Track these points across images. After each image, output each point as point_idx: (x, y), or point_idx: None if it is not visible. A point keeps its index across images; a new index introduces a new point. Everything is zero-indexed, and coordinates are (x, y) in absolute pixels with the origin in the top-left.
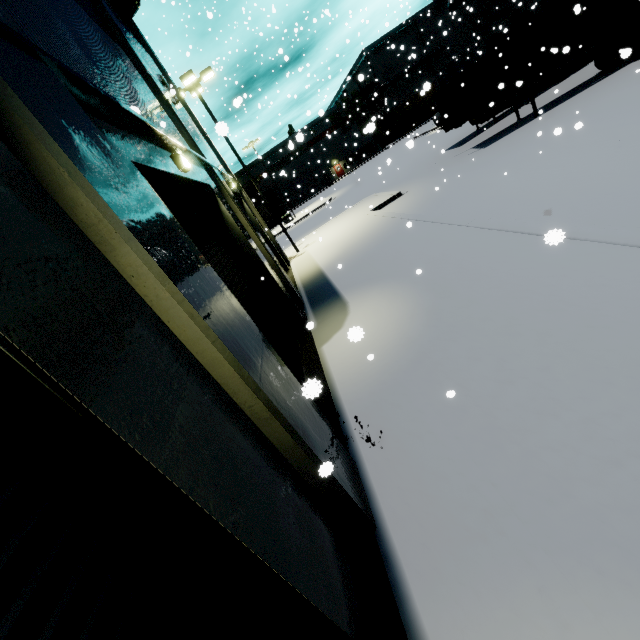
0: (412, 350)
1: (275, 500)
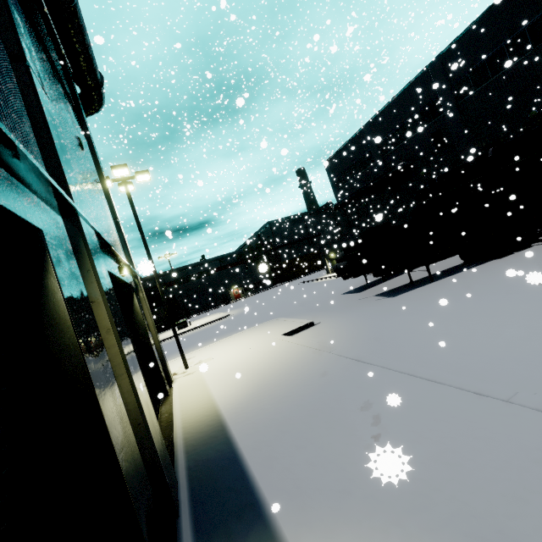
0: None
1: None
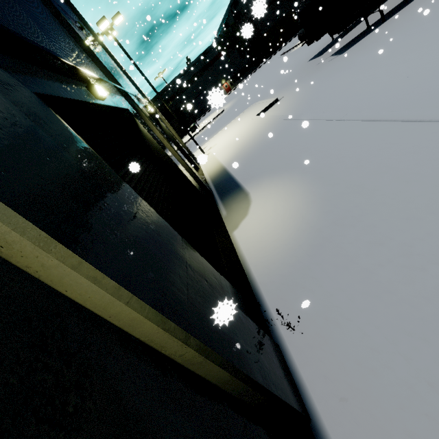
0: (313, 235)
1: None
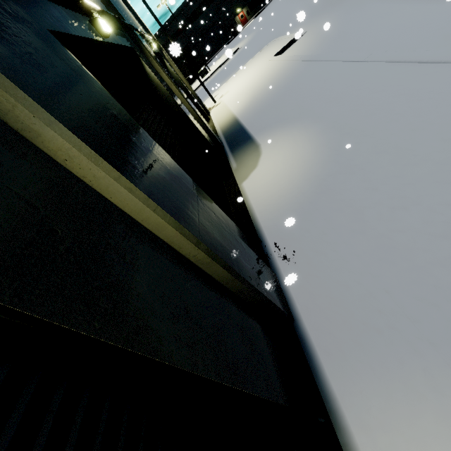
0: (316, 183)
1: (222, 326)
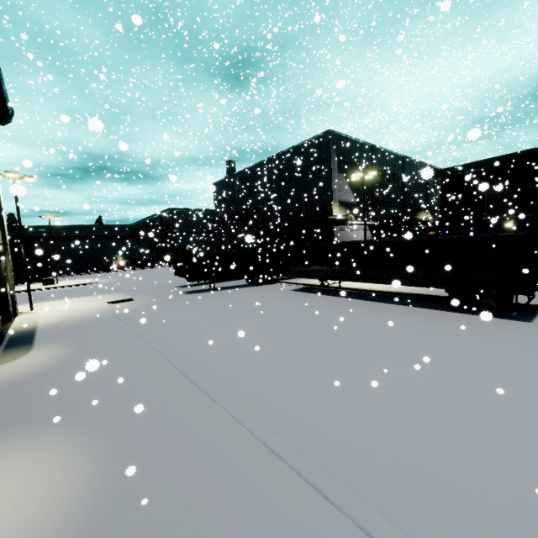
0: (43, 372)
1: None
